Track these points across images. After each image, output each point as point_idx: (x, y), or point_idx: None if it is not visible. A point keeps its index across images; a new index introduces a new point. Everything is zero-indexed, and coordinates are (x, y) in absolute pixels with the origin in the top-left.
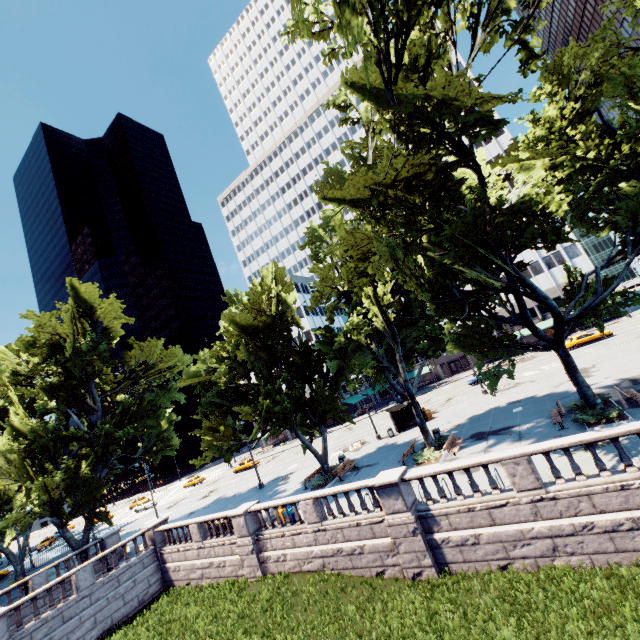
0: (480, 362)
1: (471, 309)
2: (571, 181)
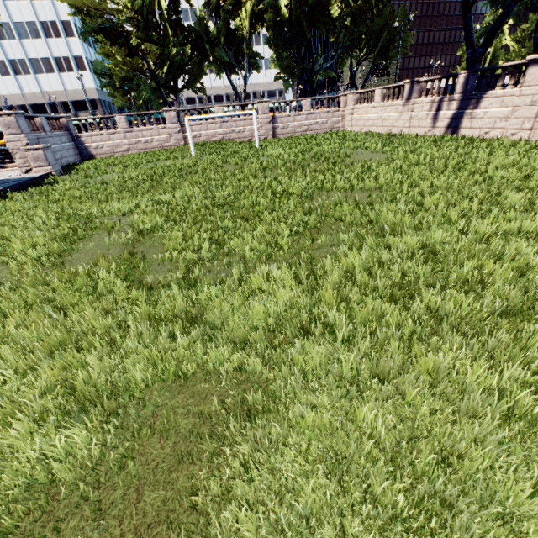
0: (284, 76)
1: (287, 48)
2: (337, 5)
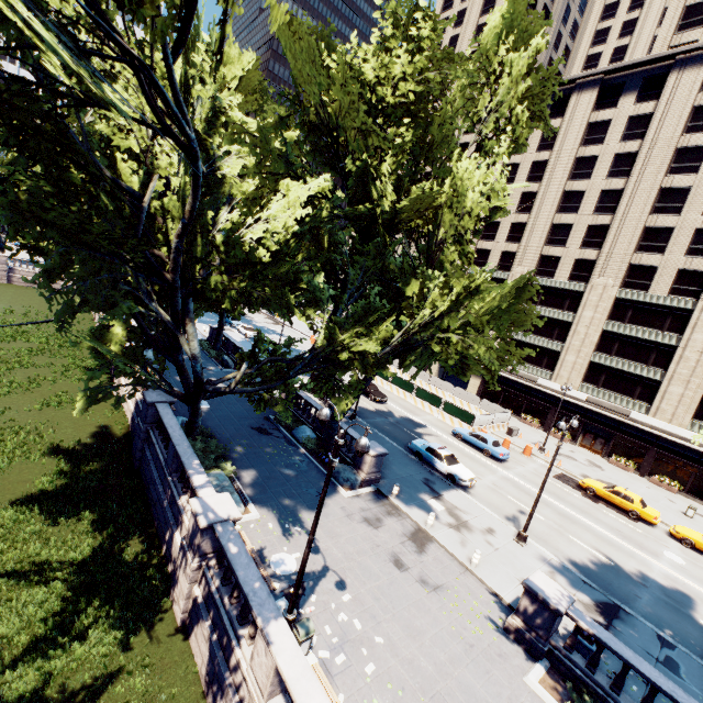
0: None
1: None
2: None
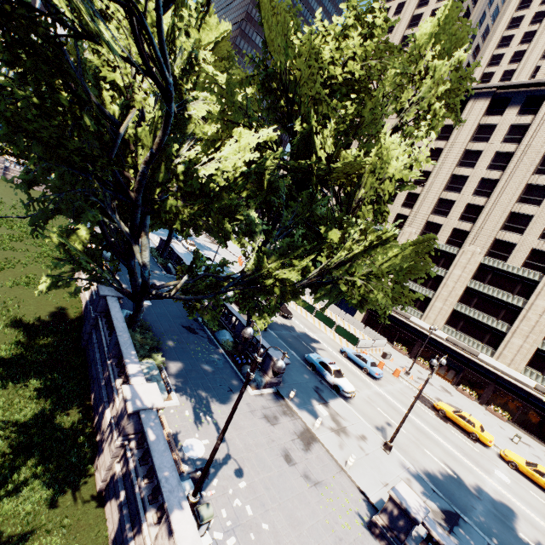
0: None
1: None
2: None
